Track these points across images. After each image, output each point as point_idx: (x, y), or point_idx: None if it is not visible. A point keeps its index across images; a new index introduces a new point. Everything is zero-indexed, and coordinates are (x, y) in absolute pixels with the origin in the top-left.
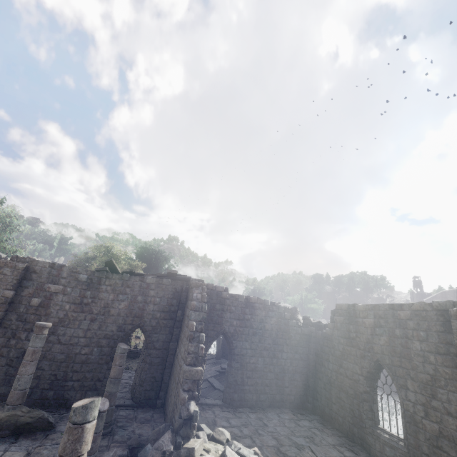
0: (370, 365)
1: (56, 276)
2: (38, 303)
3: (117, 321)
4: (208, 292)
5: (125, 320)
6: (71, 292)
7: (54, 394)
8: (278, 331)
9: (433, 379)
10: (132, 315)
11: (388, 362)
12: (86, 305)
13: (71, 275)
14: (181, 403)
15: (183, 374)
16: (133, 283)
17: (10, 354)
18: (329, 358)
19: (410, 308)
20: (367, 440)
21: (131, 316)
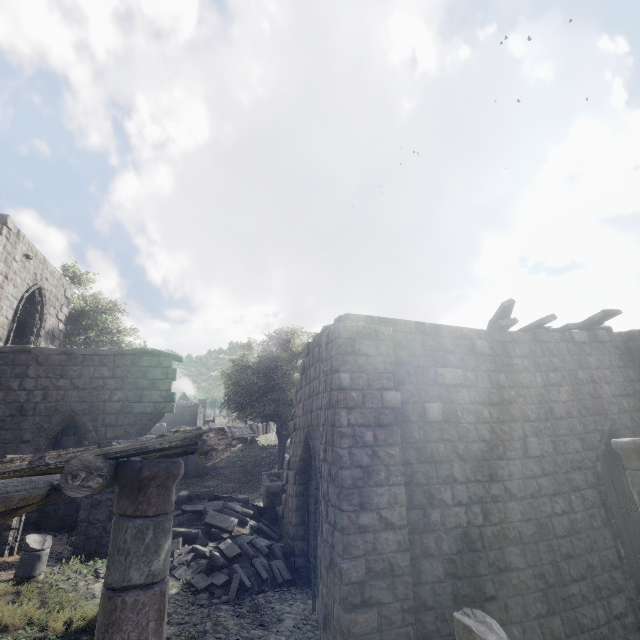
0: None
1: (437, 350)
2: (440, 413)
3: (573, 429)
4: None
5: (584, 425)
6: (475, 380)
7: (562, 624)
8: None
9: None
10: (588, 411)
11: None
12: (511, 405)
13: (457, 344)
14: None
15: None
16: (556, 345)
17: (442, 547)
18: None
19: None
20: None
21: (587, 414)
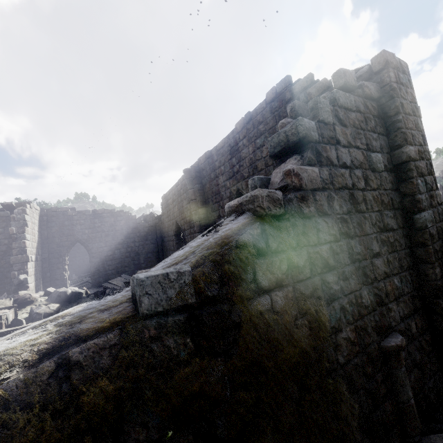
0: (175, 227)
1: None
2: None
3: None
4: (54, 214)
5: None
6: None
7: None
8: (128, 229)
9: (190, 218)
10: None
11: (179, 220)
12: None
13: None
14: (12, 277)
15: (11, 261)
16: None
17: None
18: (165, 235)
19: (180, 181)
20: None
21: None
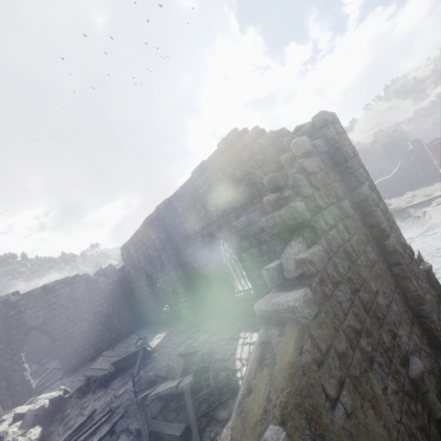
0: (145, 277)
1: None
2: None
3: None
4: None
5: None
6: None
7: None
8: (91, 293)
9: (161, 265)
10: None
11: (148, 269)
12: None
13: None
14: None
15: None
16: None
17: None
18: (134, 286)
19: (140, 230)
20: (163, 318)
21: None
